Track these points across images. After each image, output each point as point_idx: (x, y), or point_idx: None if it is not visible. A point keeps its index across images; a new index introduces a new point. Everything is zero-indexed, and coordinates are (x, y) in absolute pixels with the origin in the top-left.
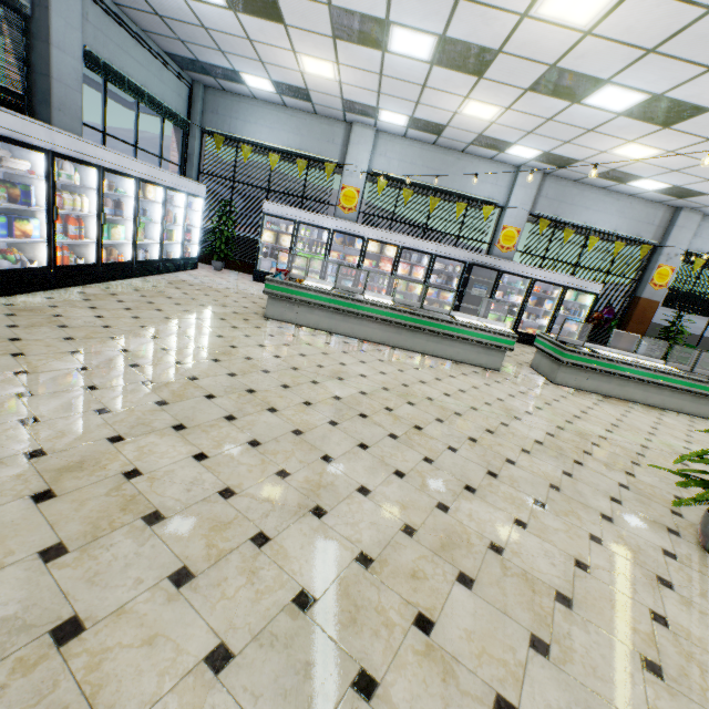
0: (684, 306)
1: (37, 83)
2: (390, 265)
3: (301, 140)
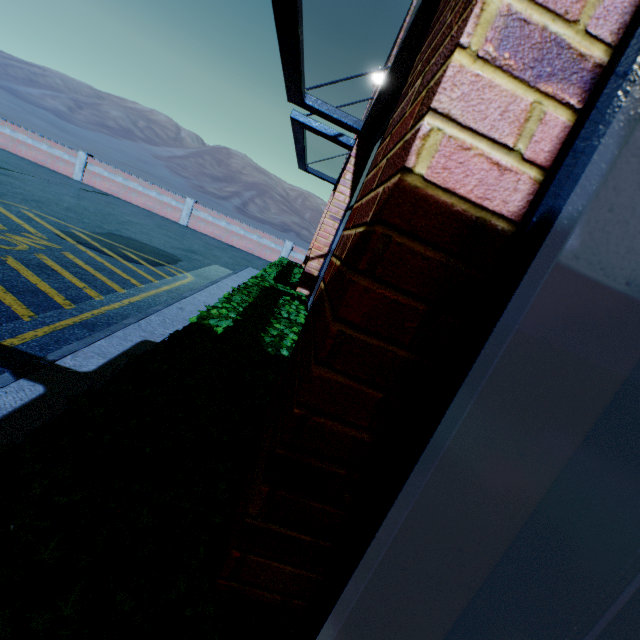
0: None
1: None
2: None
3: None
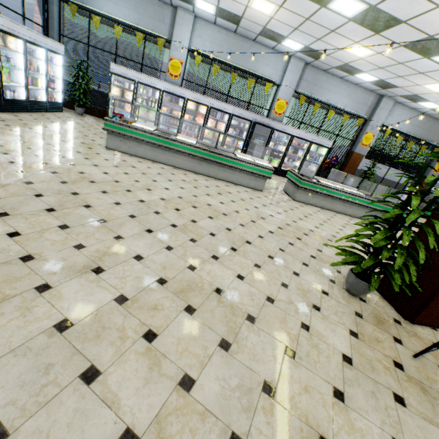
0: (377, 158)
1: None
2: (203, 119)
3: (139, 17)
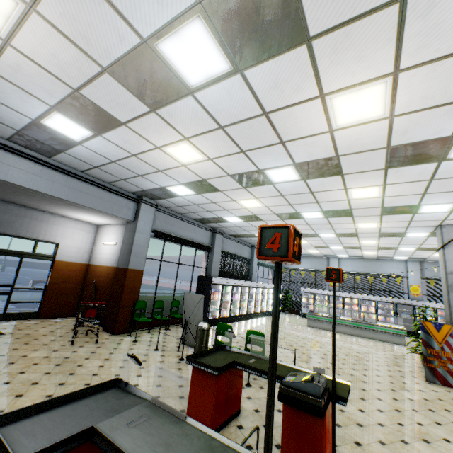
0: None
1: (250, 272)
2: (357, 306)
3: (311, 265)
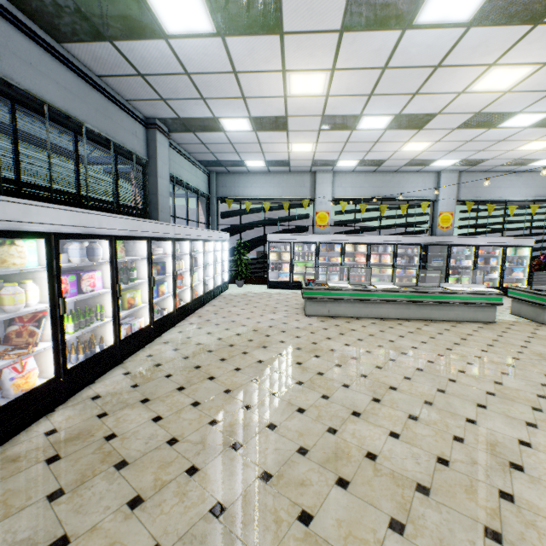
0: None
1: (150, 200)
2: (363, 257)
3: (282, 189)
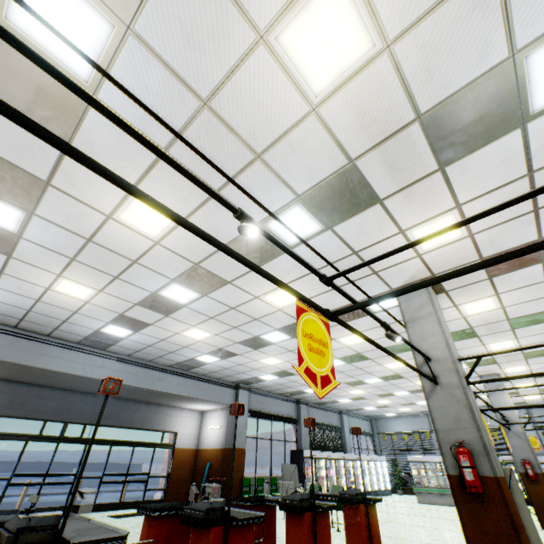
0: None
1: (343, 442)
2: None
3: (412, 425)
